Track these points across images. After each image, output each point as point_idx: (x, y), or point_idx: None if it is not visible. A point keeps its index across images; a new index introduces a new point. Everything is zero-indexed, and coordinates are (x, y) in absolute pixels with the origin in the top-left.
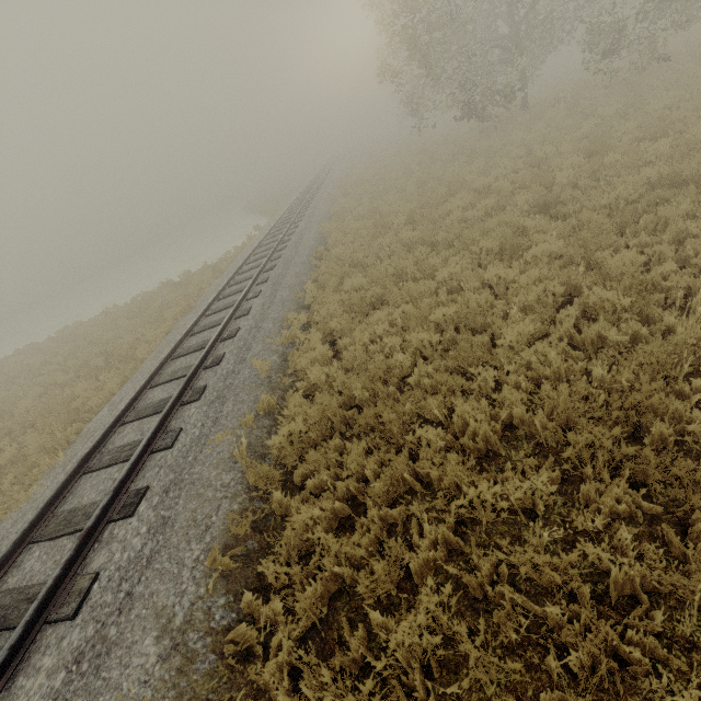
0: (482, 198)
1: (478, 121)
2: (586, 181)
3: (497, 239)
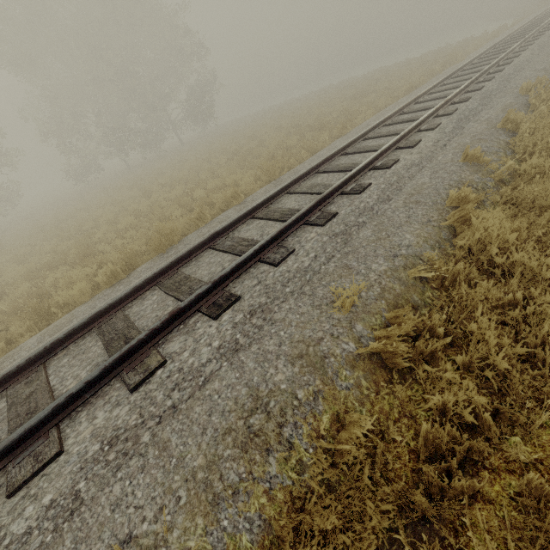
0: None
1: None
2: None
3: None
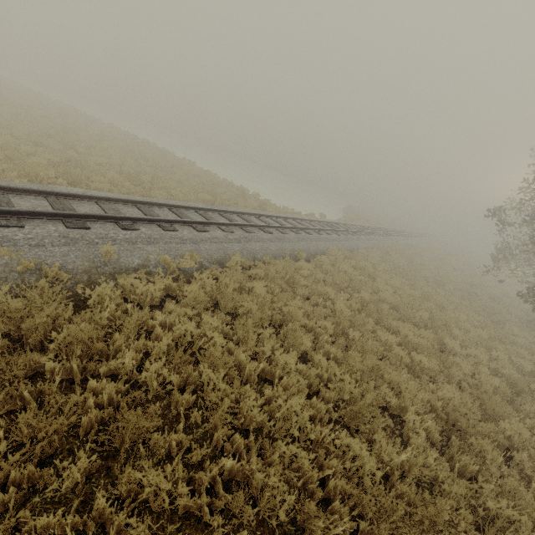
0: (436, 354)
1: (532, 310)
2: (525, 460)
3: (356, 390)
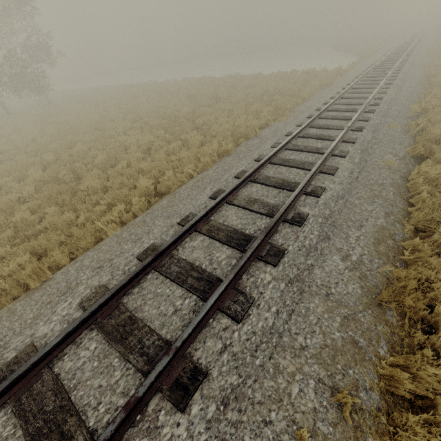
0: None
1: None
2: None
3: None
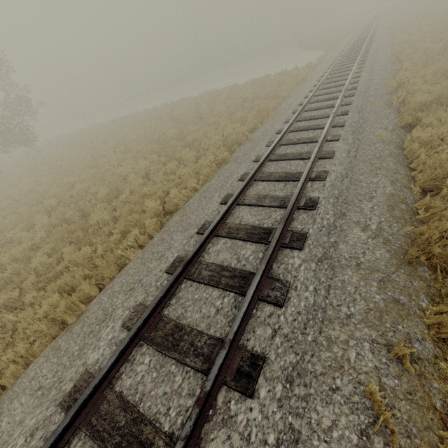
0: None
1: None
2: None
3: None
